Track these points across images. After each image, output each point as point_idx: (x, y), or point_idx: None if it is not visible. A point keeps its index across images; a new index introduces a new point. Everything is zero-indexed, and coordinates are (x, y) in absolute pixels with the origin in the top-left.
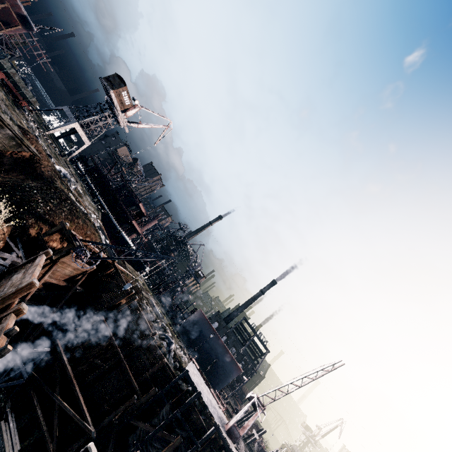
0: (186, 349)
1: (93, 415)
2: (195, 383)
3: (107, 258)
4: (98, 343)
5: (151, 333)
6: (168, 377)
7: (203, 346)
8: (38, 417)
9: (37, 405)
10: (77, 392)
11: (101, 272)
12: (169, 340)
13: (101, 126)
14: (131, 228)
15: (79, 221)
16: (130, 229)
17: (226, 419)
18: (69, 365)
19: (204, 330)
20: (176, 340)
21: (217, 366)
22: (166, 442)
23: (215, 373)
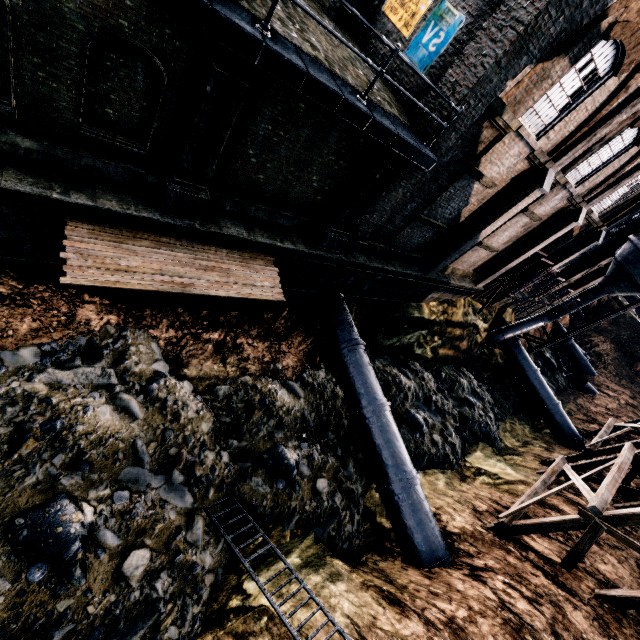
0: None
1: None
2: None
3: None
4: None
5: None
6: None
7: None
8: None
9: None
10: None
11: None
12: None
13: None
14: None
15: None
16: None
17: None
18: None
19: None
20: None
21: None
22: None
23: None
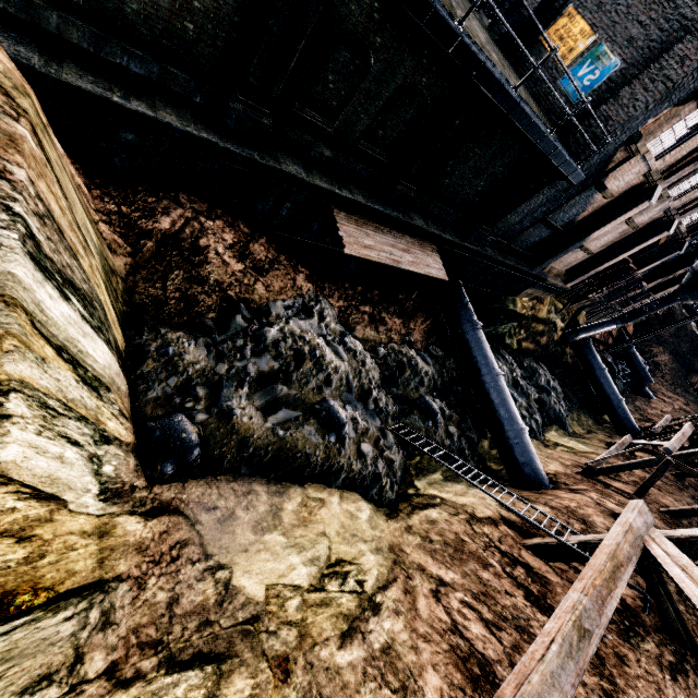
0: None
1: None
2: None
3: None
4: None
5: None
6: None
7: None
8: None
9: None
10: None
11: None
12: None
13: None
14: None
15: None
16: None
17: None
18: None
19: None
20: None
21: None
22: None
23: None
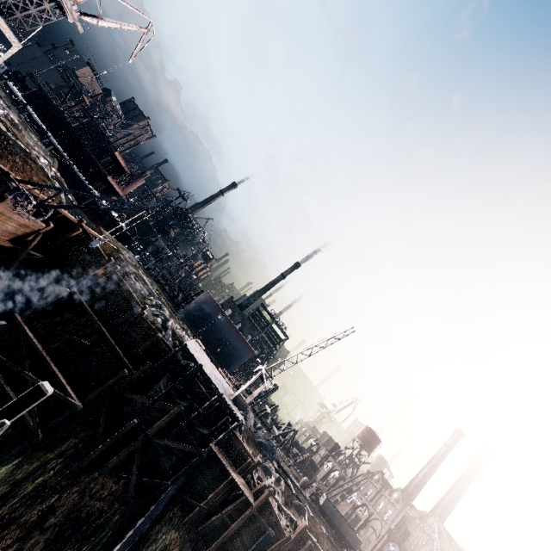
0: (191, 332)
1: (78, 392)
2: (195, 356)
3: (62, 206)
4: (73, 319)
5: (140, 308)
6: (164, 352)
7: (211, 330)
8: (8, 394)
9: (5, 383)
10: (52, 368)
11: (64, 235)
12: (164, 316)
13: (34, 15)
14: (108, 188)
15: (16, 159)
16: (106, 190)
17: (233, 393)
18: (39, 343)
19: (212, 313)
20: (177, 321)
21: (228, 350)
22: (165, 411)
23: (226, 357)
